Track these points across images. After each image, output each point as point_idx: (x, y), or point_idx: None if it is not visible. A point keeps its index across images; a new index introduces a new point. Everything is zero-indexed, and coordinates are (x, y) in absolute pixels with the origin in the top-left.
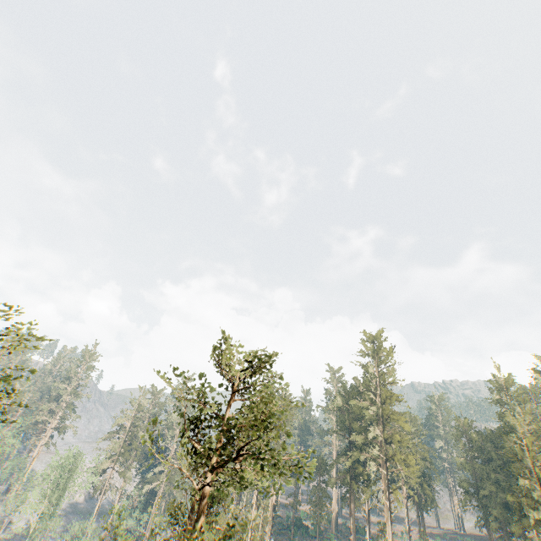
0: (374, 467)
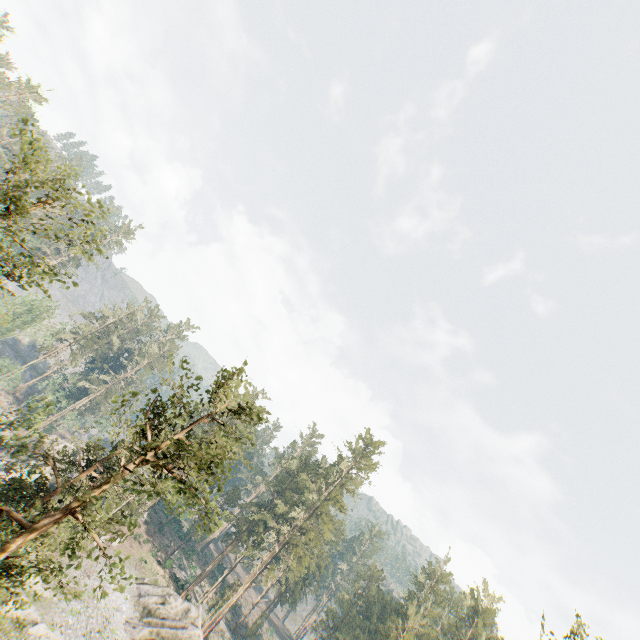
0: (273, 539)
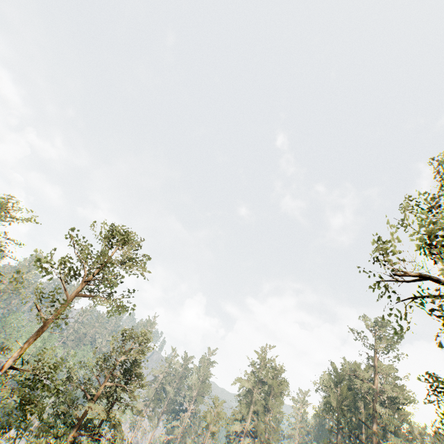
0: None
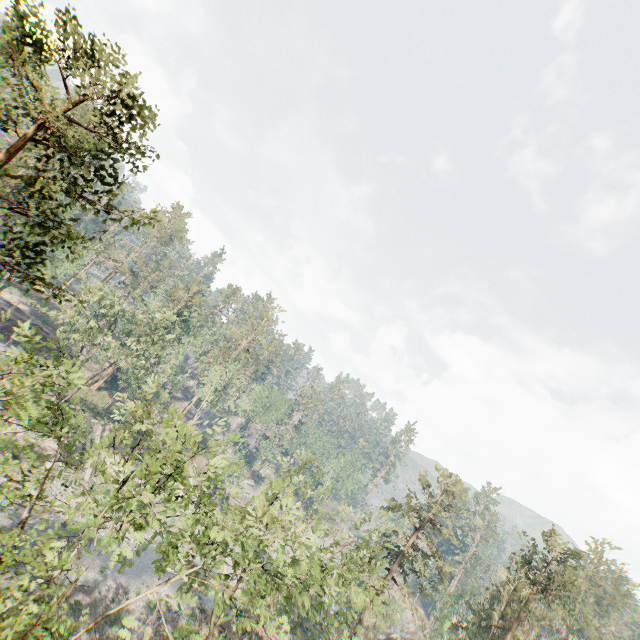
0: None
